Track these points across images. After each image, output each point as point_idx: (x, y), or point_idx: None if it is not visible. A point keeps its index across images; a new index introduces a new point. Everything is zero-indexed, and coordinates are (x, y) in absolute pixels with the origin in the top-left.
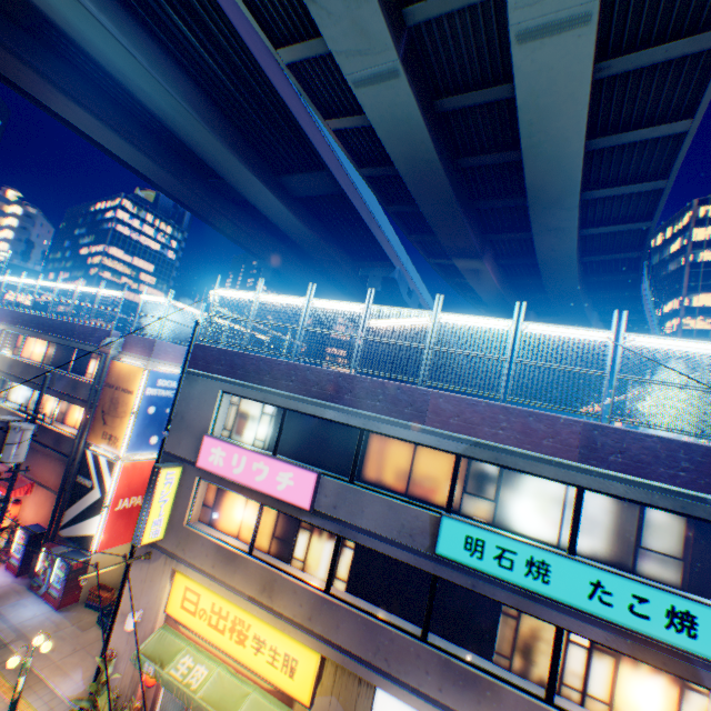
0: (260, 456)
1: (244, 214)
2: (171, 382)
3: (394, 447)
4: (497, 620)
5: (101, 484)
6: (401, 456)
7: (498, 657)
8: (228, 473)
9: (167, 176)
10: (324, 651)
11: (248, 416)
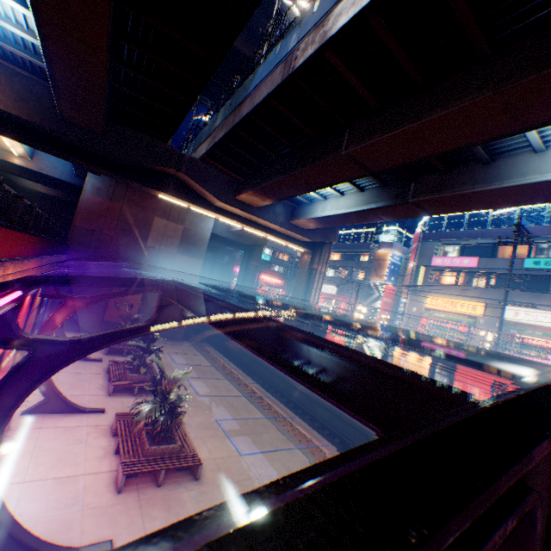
0: (454, 257)
1: None
2: (396, 258)
3: (505, 247)
4: (547, 284)
5: (377, 291)
6: (508, 249)
7: (547, 293)
8: (443, 265)
9: None
10: (485, 301)
11: (445, 251)
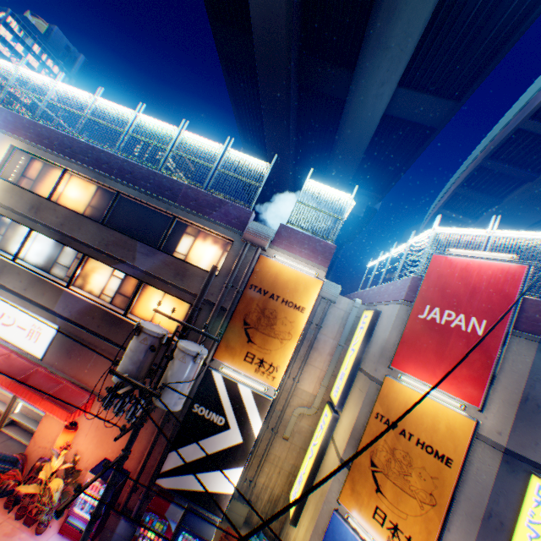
0: None
1: (296, 105)
2: None
3: None
4: None
5: (241, 425)
6: None
7: None
8: None
9: (282, 27)
10: None
11: None
